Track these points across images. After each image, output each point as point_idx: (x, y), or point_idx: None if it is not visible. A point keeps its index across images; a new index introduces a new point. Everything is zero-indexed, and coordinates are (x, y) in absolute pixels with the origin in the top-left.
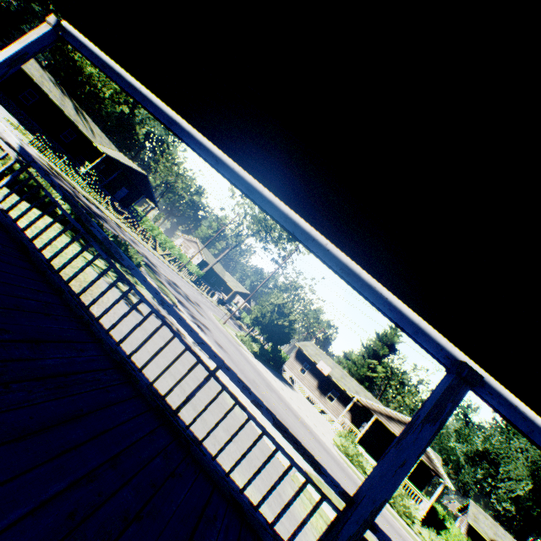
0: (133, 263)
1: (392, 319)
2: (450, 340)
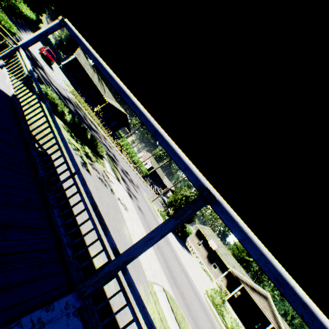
0: (99, 152)
1: (174, 161)
2: (203, 175)
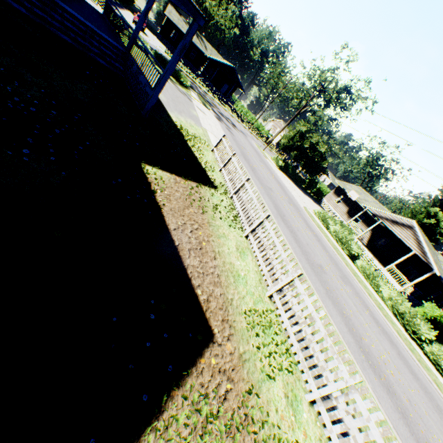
0: (184, 83)
1: None
2: None
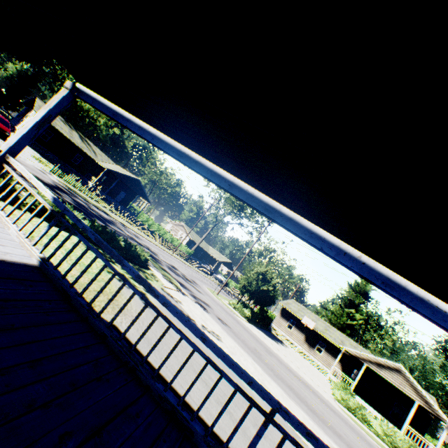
0: (142, 259)
1: None
2: None
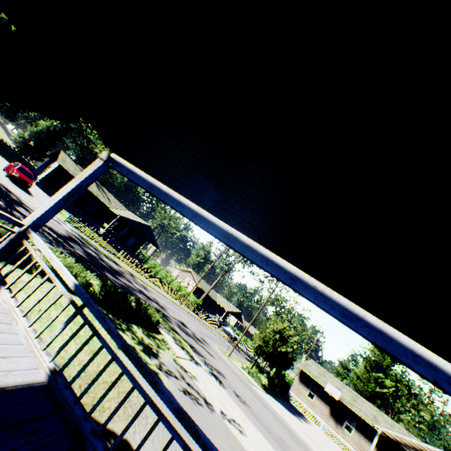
0: (153, 321)
1: None
2: None
